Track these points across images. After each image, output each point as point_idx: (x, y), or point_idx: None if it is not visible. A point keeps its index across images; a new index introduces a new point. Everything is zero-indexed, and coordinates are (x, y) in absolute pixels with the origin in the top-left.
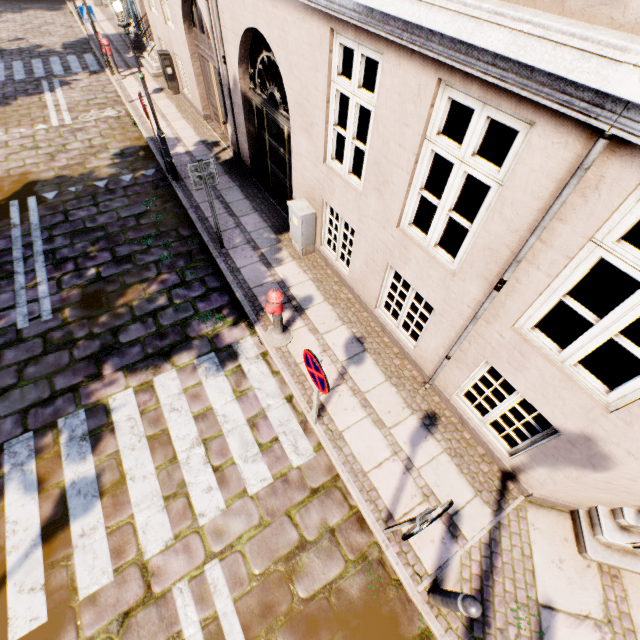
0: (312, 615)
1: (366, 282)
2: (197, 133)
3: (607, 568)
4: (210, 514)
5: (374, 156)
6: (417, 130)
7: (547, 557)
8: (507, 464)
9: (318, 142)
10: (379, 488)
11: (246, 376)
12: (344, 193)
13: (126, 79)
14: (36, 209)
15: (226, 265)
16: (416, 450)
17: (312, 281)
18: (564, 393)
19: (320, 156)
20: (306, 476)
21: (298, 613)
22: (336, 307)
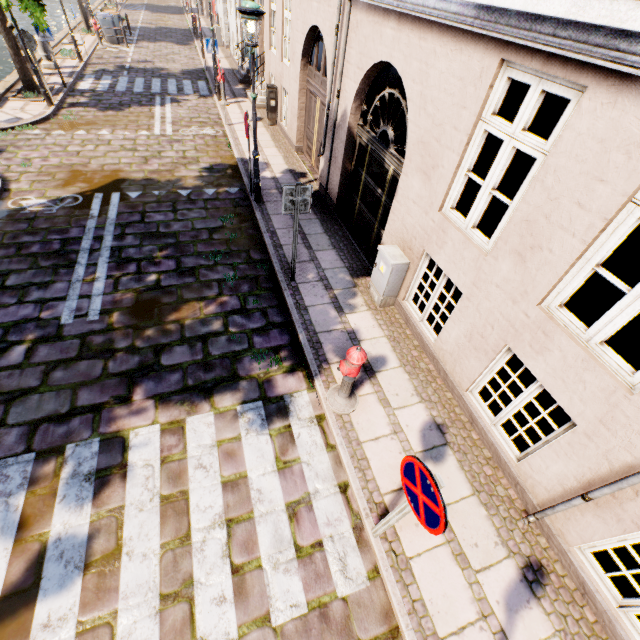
0: None
1: (461, 357)
2: (286, 162)
3: None
4: None
5: (526, 212)
6: (621, 188)
7: None
8: None
9: (438, 187)
10: None
11: (294, 442)
12: (460, 249)
13: (230, 105)
14: (117, 205)
15: (293, 300)
16: (514, 620)
17: (387, 339)
18: None
19: (436, 202)
20: (353, 617)
21: None
22: (413, 377)
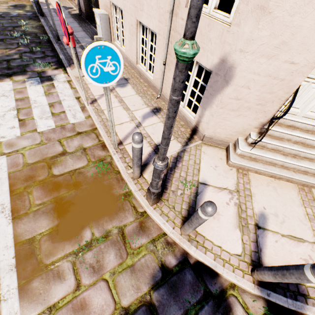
0: (58, 182)
1: (131, 47)
2: (61, 3)
3: (241, 171)
4: (9, 137)
5: None
6: None
7: (208, 164)
8: (193, 123)
9: None
10: (118, 132)
11: (55, 87)
12: None
13: None
14: None
15: (59, 46)
16: (145, 120)
17: None
18: (210, 34)
19: None
20: (76, 127)
21: (49, 181)
22: None
